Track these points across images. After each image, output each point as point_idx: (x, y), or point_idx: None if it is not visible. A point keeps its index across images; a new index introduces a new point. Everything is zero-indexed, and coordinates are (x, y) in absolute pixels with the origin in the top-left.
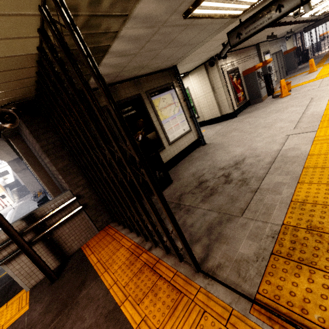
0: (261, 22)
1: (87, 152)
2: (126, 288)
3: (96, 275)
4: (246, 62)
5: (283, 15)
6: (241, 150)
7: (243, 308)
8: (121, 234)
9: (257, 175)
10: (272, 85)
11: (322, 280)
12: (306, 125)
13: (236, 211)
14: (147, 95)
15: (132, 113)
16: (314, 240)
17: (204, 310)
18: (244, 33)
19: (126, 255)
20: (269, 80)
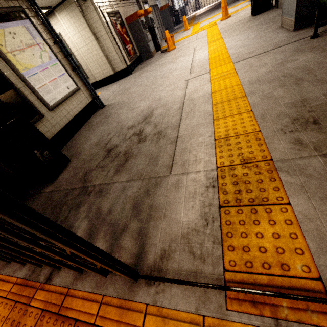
0: None
1: None
2: None
3: None
4: (126, 7)
5: None
6: (146, 103)
7: (216, 306)
8: None
9: (172, 123)
10: (157, 39)
11: (282, 216)
12: (199, 69)
13: (162, 171)
14: None
15: None
16: (254, 173)
17: None
18: None
19: (3, 313)
20: (154, 33)
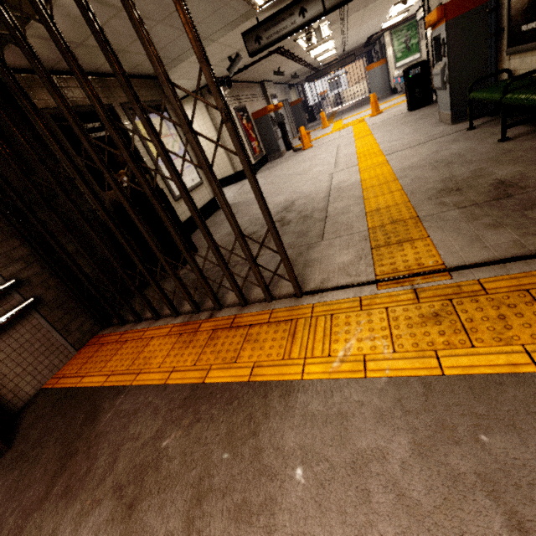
0: (285, 27)
1: (62, 152)
2: (199, 363)
3: (119, 388)
4: (253, 102)
5: (308, 22)
6: (284, 197)
7: (369, 291)
8: (138, 330)
9: (318, 208)
10: (288, 137)
11: (422, 244)
12: (345, 163)
13: (313, 239)
14: (125, 111)
15: (103, 136)
16: (402, 226)
17: (330, 315)
18: (265, 38)
19: (170, 341)
20: (284, 130)
